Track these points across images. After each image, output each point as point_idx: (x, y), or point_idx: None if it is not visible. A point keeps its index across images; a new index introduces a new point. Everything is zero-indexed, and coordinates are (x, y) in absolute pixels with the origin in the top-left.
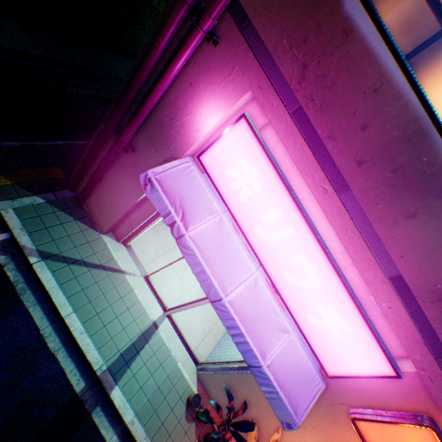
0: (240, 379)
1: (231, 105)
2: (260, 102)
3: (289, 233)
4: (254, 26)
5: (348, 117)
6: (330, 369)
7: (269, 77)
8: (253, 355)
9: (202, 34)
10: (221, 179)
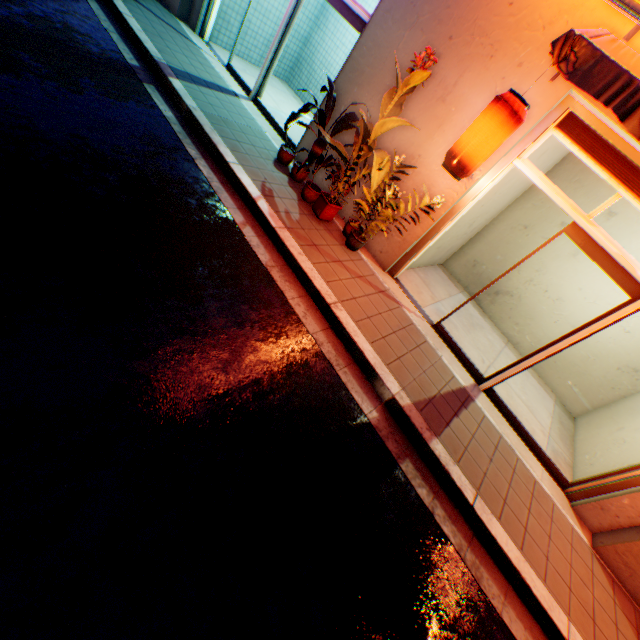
0: (345, 83)
1: None
2: None
3: None
4: None
5: None
6: None
7: None
8: None
9: None
10: None
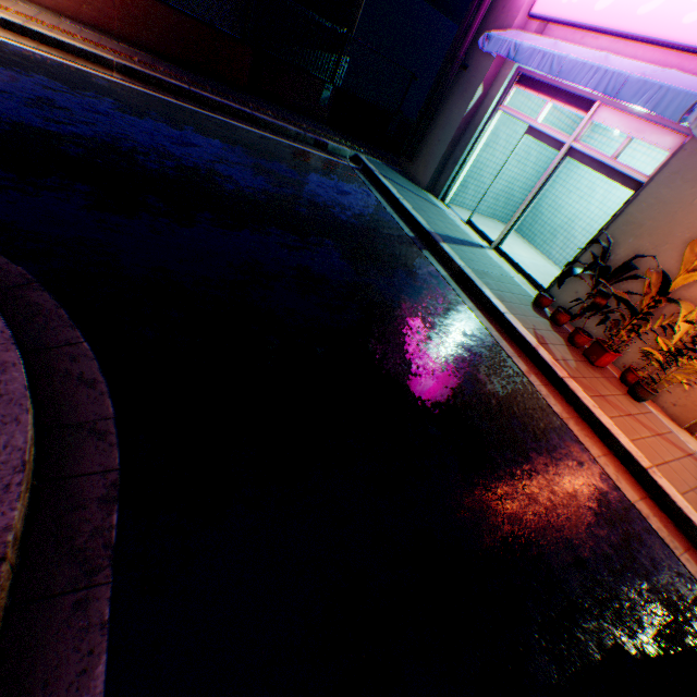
0: (615, 234)
1: None
2: None
3: None
4: None
5: None
6: None
7: None
8: (614, 78)
9: None
10: (551, 8)
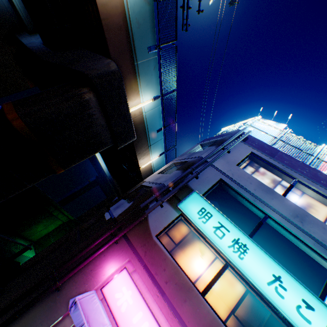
0: None
1: (121, 263)
2: (132, 262)
3: (146, 325)
4: (130, 239)
5: (160, 266)
6: None
7: (135, 253)
8: None
9: (114, 240)
10: (112, 299)
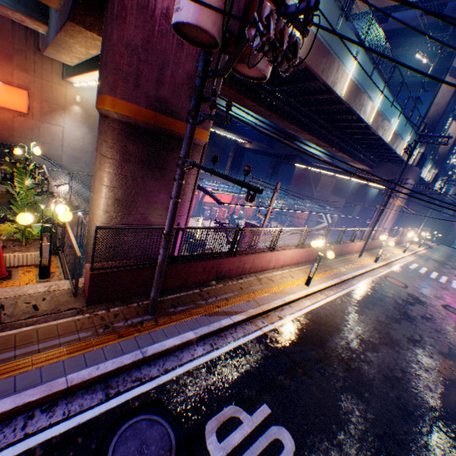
0: None
1: None
2: None
3: None
4: None
5: None
6: None
7: None
8: None
9: None
10: None
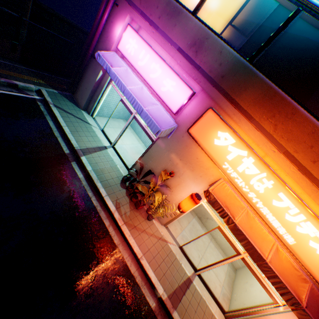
0: (147, 157)
1: (124, 22)
2: (132, 16)
3: (148, 57)
4: None
5: (153, 7)
6: (174, 110)
7: (133, 8)
8: (140, 107)
9: (112, 1)
10: (125, 51)
